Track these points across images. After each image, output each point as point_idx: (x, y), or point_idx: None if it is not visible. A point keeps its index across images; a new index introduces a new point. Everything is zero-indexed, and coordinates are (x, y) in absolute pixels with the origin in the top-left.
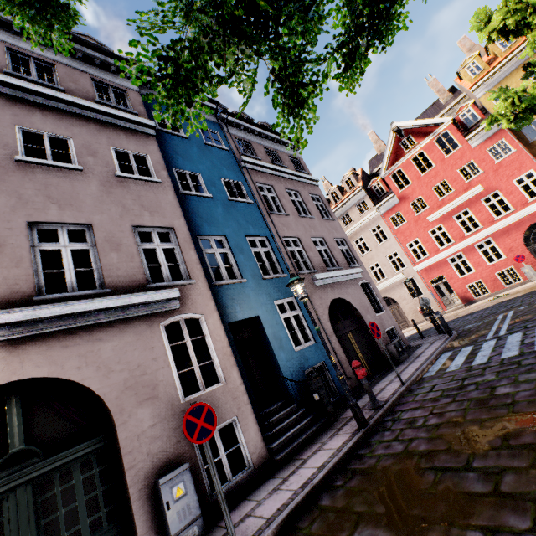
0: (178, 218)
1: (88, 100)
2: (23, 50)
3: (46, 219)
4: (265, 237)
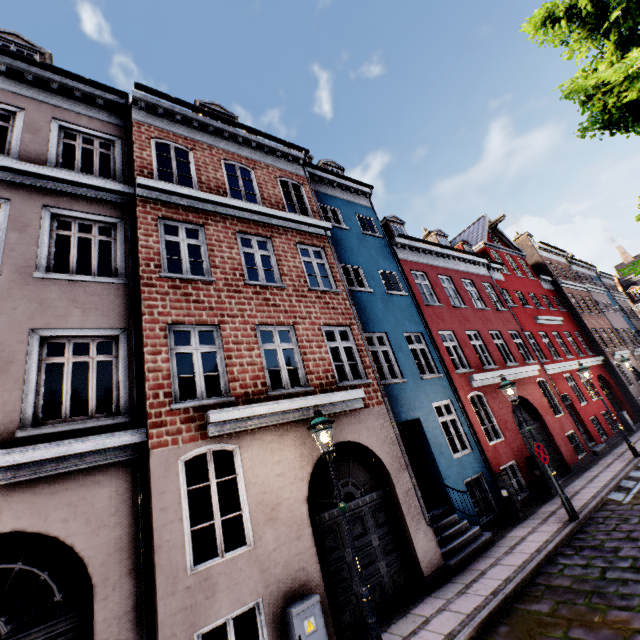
0: (627, 325)
1: (594, 285)
2: (581, 272)
3: (620, 328)
4: (633, 330)
